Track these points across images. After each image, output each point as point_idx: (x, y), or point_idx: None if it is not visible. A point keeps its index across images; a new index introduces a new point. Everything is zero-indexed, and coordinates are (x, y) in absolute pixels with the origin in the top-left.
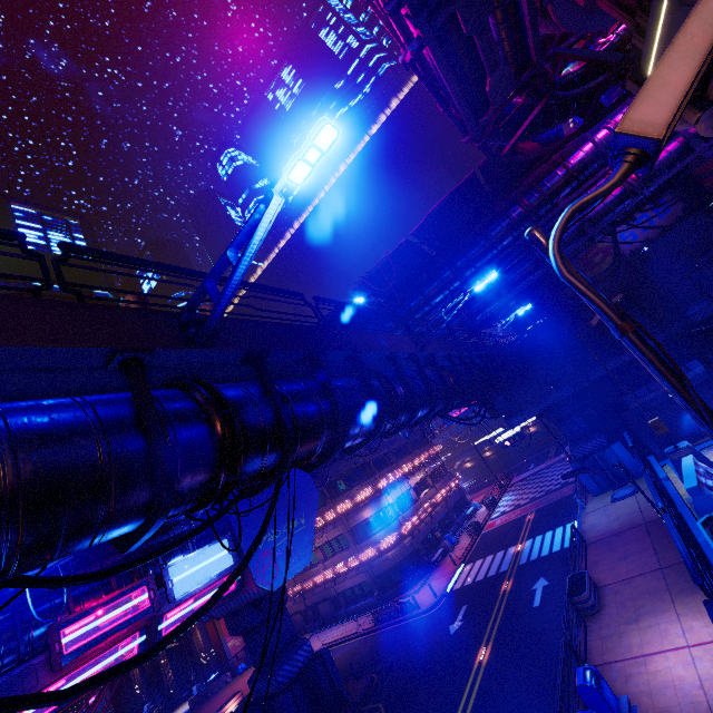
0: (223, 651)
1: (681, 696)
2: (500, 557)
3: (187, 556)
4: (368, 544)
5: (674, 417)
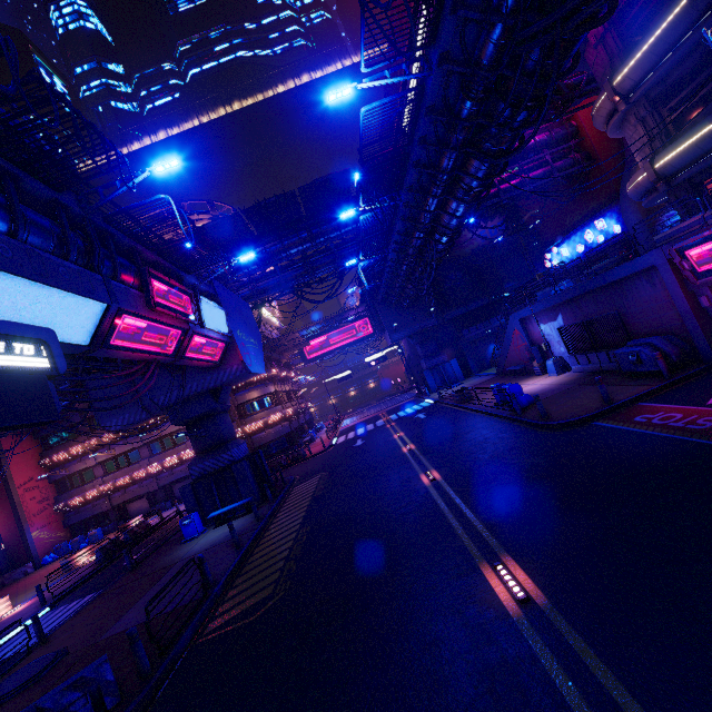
0: (23, 541)
1: (535, 389)
2: (372, 425)
3: (208, 300)
4: (254, 419)
5: (486, 346)
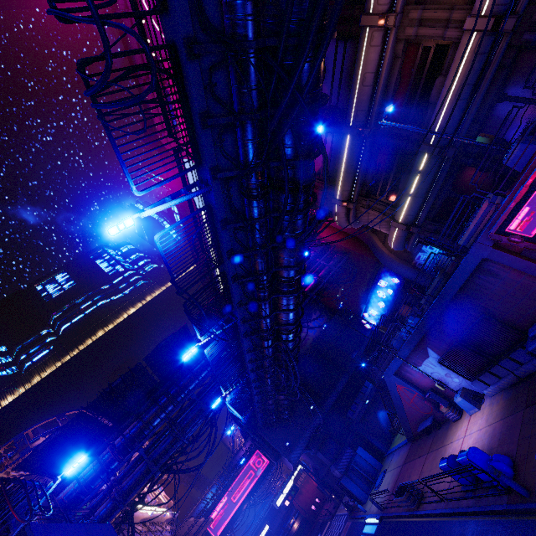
0: None
1: (480, 439)
2: None
3: None
4: None
5: (375, 417)
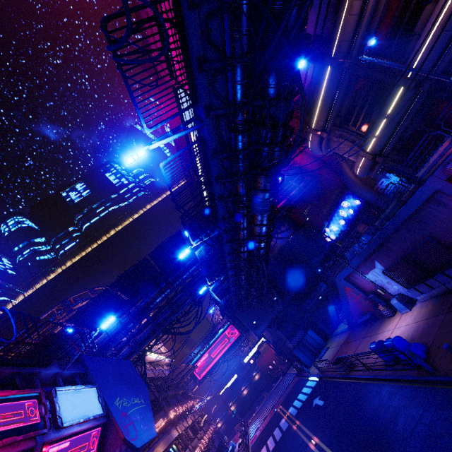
0: None
1: (406, 331)
2: (278, 430)
3: (70, 387)
4: None
5: (325, 309)
